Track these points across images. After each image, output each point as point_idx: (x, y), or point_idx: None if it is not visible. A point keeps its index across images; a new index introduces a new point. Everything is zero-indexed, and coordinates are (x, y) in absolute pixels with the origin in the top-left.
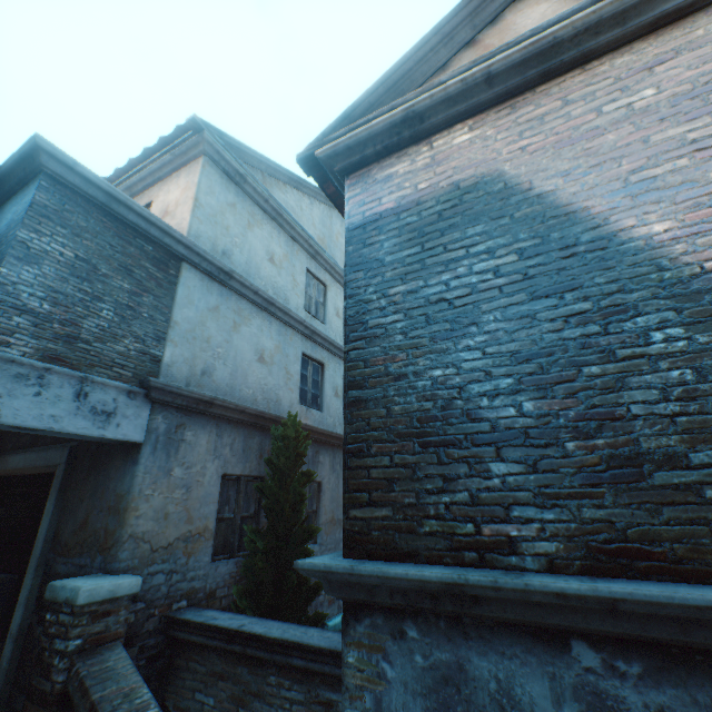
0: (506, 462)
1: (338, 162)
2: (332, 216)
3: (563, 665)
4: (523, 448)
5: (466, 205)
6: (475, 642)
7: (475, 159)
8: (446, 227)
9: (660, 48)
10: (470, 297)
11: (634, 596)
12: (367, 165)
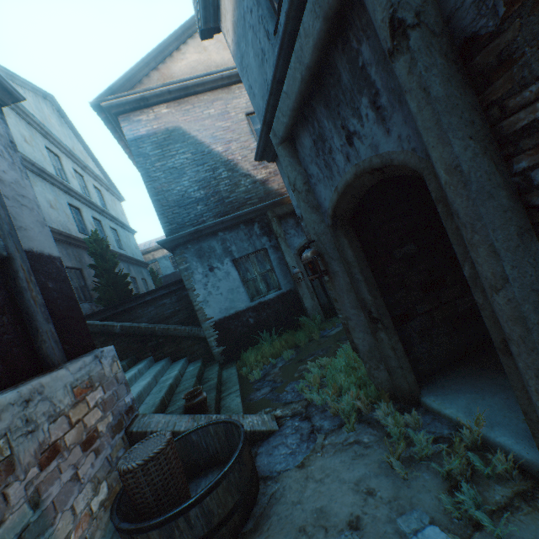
0: (201, 206)
1: (113, 110)
2: (40, 101)
3: (218, 237)
4: (203, 202)
5: (173, 137)
6: (203, 241)
7: (172, 120)
8: (169, 144)
9: (214, 97)
10: (182, 166)
11: (225, 218)
12: (127, 113)
